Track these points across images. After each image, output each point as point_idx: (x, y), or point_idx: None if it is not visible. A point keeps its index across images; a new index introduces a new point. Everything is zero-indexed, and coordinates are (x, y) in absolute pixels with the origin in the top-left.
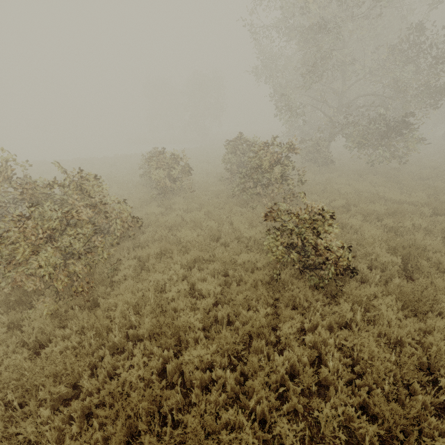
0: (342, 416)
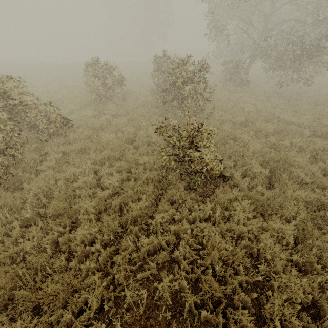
0: (179, 285)
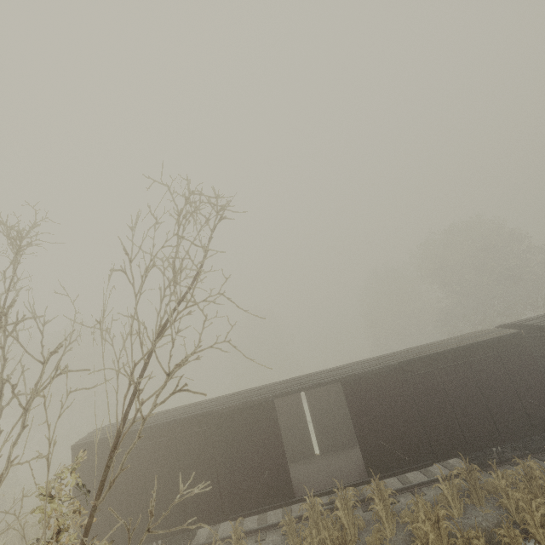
0: None
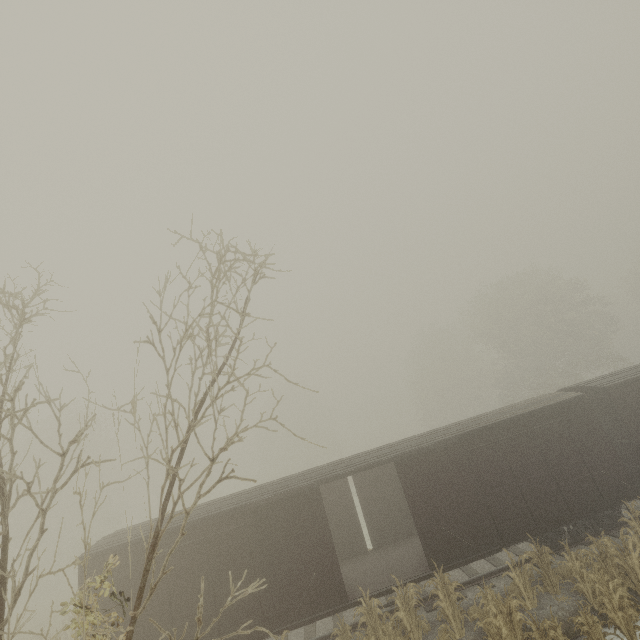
0: None
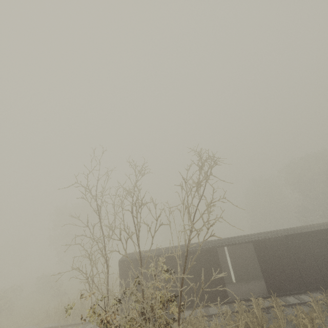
0: None
